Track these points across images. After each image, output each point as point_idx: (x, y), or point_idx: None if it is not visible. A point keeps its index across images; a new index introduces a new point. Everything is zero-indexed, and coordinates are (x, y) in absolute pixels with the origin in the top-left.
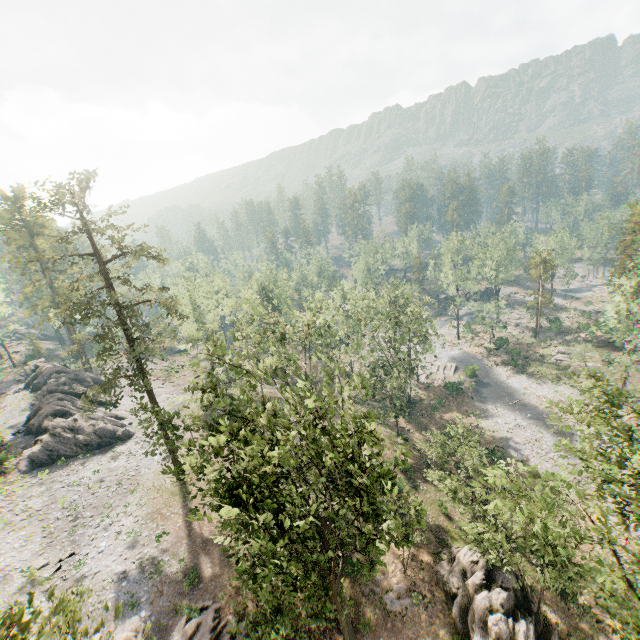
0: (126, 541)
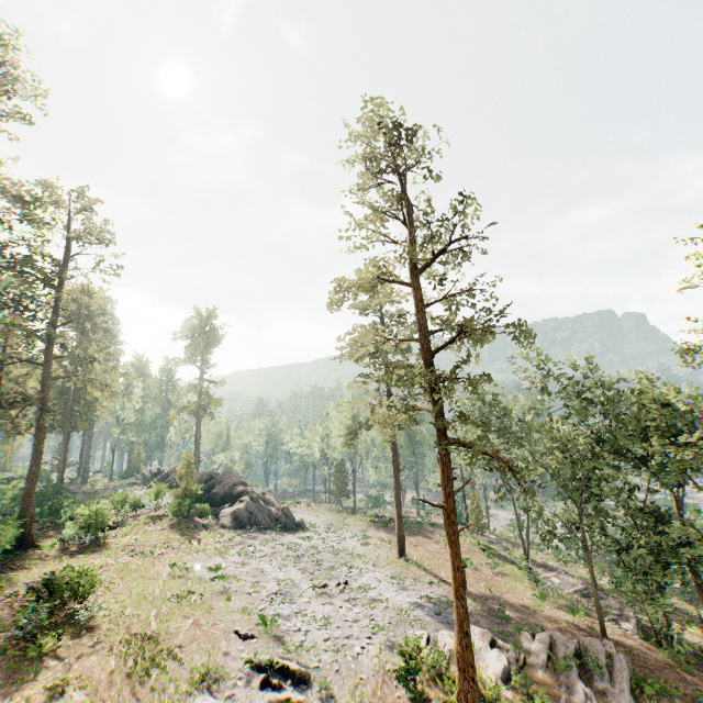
0: (392, 585)
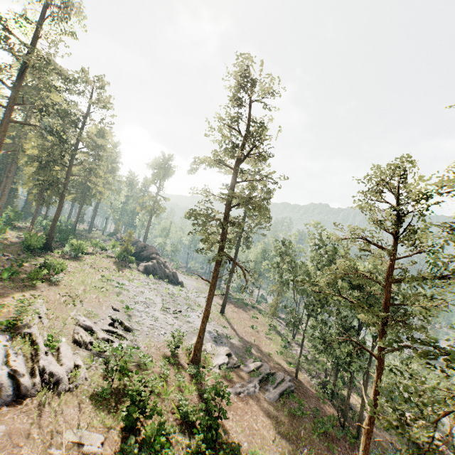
0: None
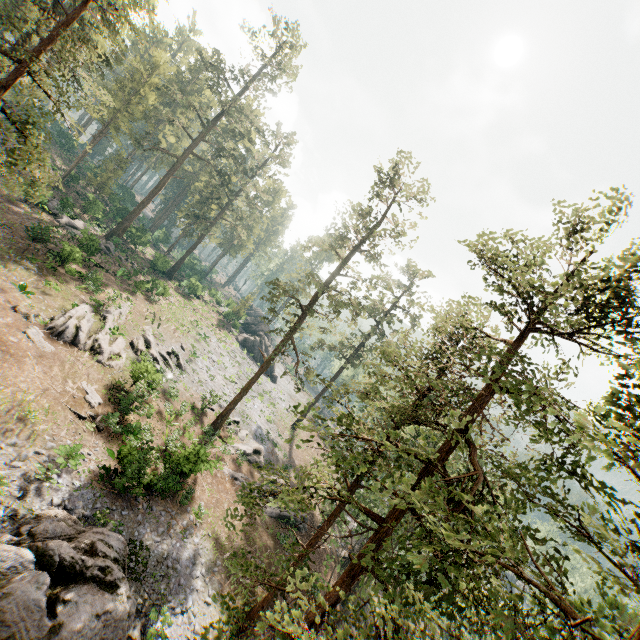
0: (264, 417)
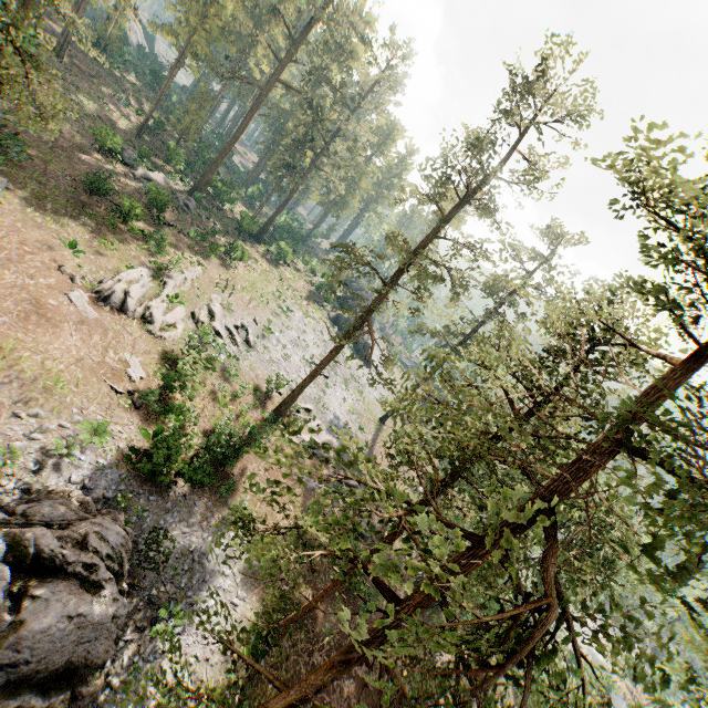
0: (346, 406)
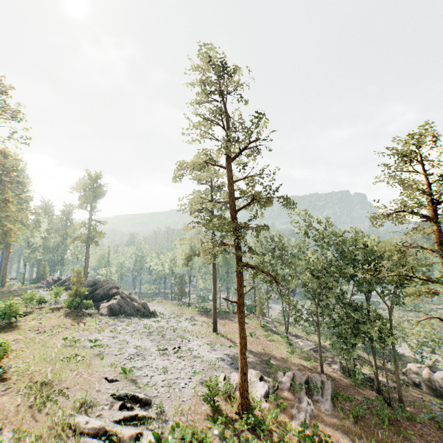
0: (207, 348)
